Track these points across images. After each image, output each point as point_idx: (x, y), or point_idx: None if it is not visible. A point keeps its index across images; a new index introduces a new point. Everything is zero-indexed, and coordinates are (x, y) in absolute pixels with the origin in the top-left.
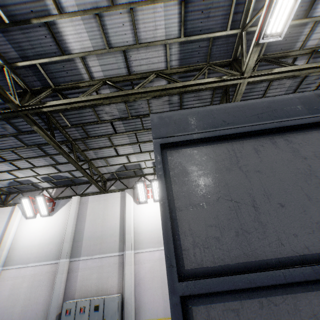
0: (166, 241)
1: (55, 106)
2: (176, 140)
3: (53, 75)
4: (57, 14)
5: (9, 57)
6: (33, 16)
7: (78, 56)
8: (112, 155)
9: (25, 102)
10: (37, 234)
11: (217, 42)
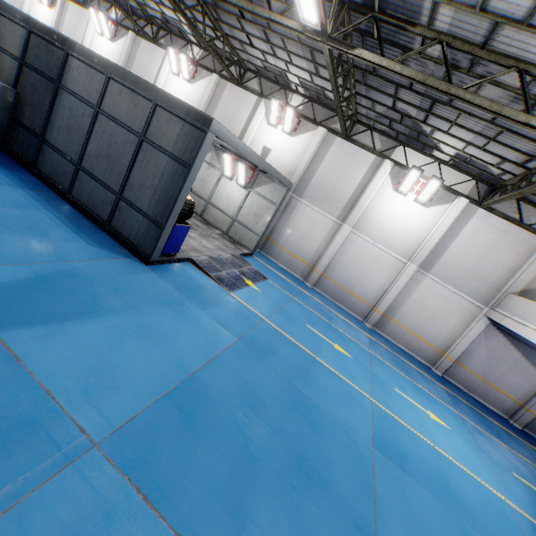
0: None
1: None
2: None
3: None
4: None
5: None
6: None
7: None
8: None
9: None
10: (103, 55)
11: None
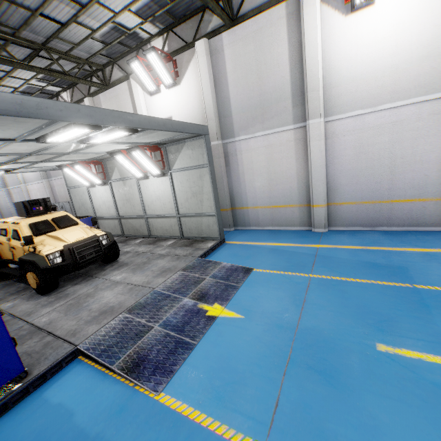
0: None
1: None
2: None
3: None
4: None
5: None
6: None
7: None
8: None
9: None
10: None
11: None
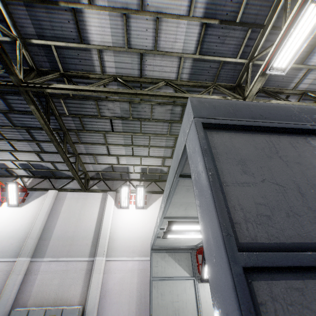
0: (219, 210)
1: (61, 90)
2: (217, 122)
3: (65, 60)
4: (87, 4)
5: (24, 32)
6: (62, 0)
7: (96, 48)
8: (102, 153)
9: (28, 79)
10: None
11: (226, 66)
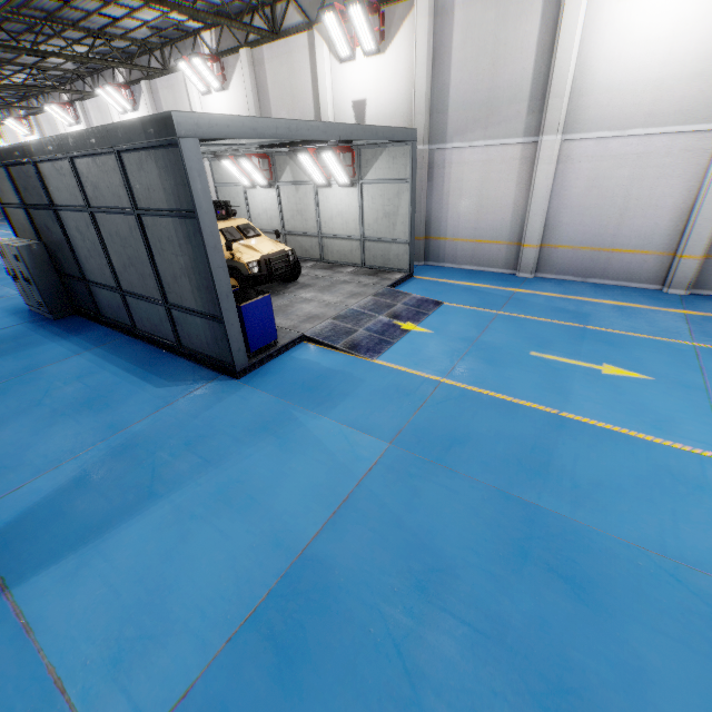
0: None
1: None
2: None
3: None
4: None
5: None
6: None
7: None
8: (112, 22)
9: None
10: None
11: None
